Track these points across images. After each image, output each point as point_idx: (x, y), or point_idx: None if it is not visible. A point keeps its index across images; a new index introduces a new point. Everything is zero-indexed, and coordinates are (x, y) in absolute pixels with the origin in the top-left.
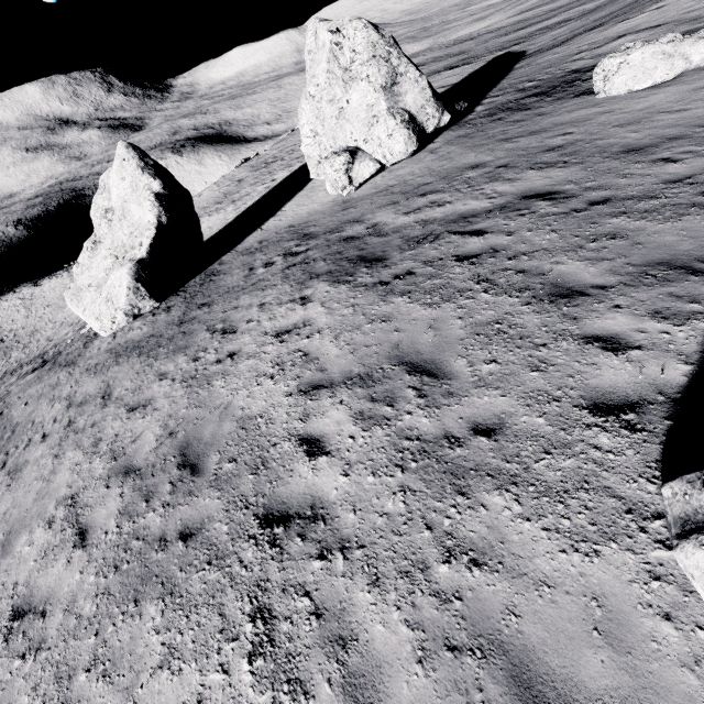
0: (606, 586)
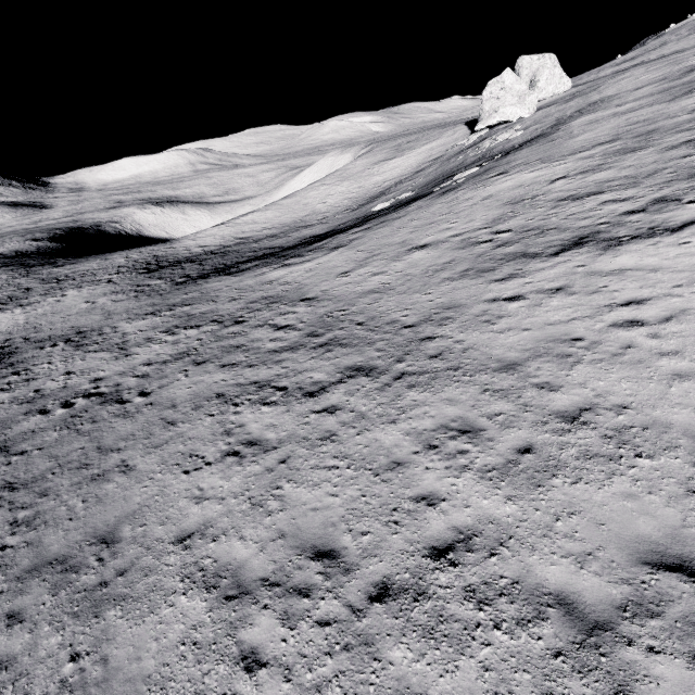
0: None
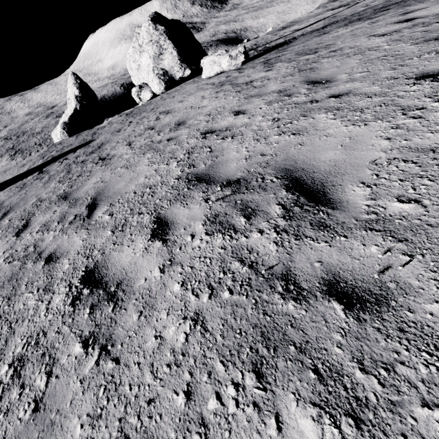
0: None
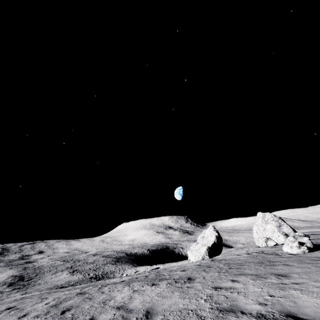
0: (275, 251)
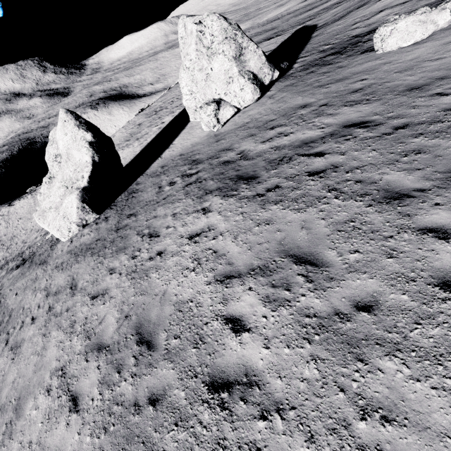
0: None
